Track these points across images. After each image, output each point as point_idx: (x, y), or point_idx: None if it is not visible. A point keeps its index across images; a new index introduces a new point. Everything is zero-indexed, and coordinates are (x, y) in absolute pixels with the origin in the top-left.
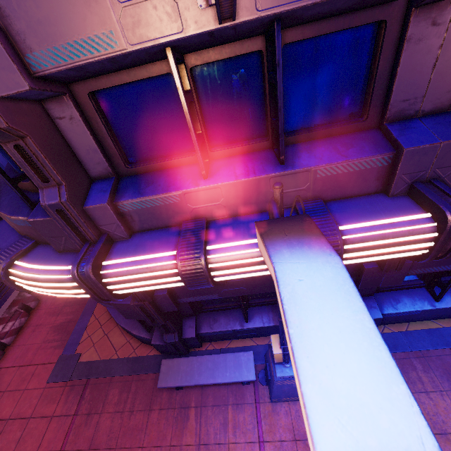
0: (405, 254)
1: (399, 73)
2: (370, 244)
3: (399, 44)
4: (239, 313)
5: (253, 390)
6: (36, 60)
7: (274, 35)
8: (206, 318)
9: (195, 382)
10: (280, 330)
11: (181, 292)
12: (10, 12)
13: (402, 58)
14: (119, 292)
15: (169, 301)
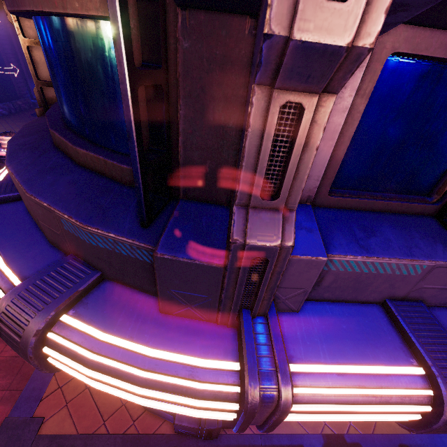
0: None
1: None
2: None
3: None
4: None
5: None
6: None
7: None
8: None
9: None
10: None
11: None
12: None
13: None
14: (285, 420)
15: None
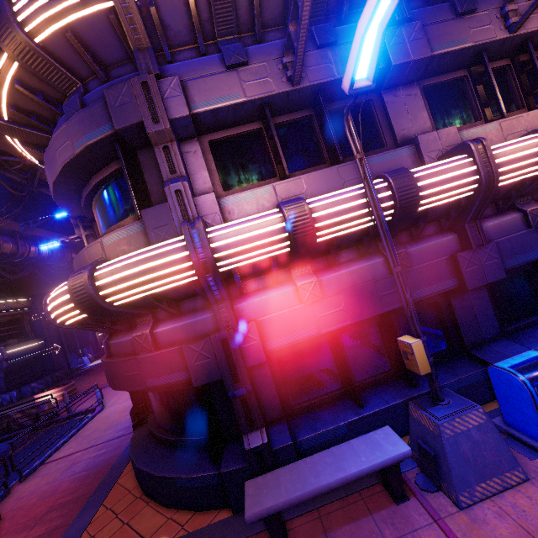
0: (463, 181)
1: (391, 117)
2: (430, 171)
3: (383, 107)
4: (347, 402)
5: (419, 505)
6: (196, 106)
7: (319, 97)
8: (301, 420)
9: (313, 485)
10: (402, 297)
11: (270, 327)
12: (191, 88)
13: (389, 110)
14: (220, 253)
15: (256, 339)
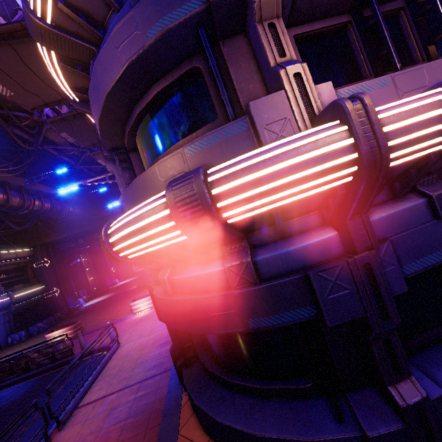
0: None
1: None
2: None
3: None
4: None
5: None
6: None
7: None
8: (425, 361)
9: None
10: None
11: (401, 249)
12: None
13: None
14: (392, 141)
15: (394, 264)
